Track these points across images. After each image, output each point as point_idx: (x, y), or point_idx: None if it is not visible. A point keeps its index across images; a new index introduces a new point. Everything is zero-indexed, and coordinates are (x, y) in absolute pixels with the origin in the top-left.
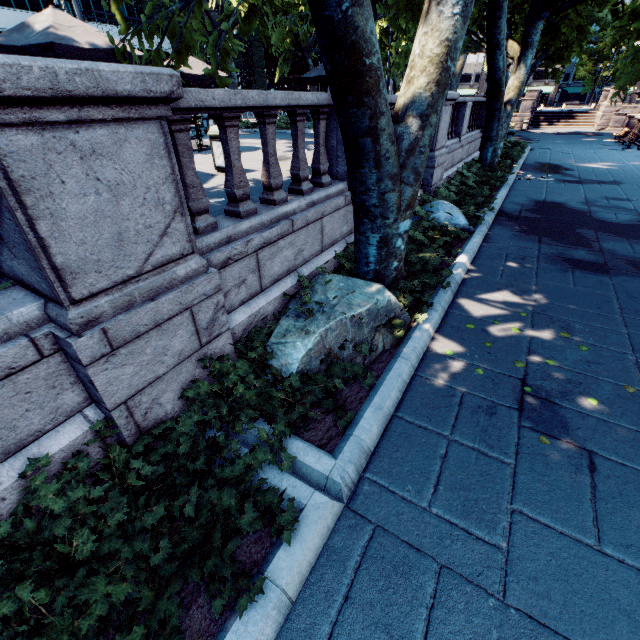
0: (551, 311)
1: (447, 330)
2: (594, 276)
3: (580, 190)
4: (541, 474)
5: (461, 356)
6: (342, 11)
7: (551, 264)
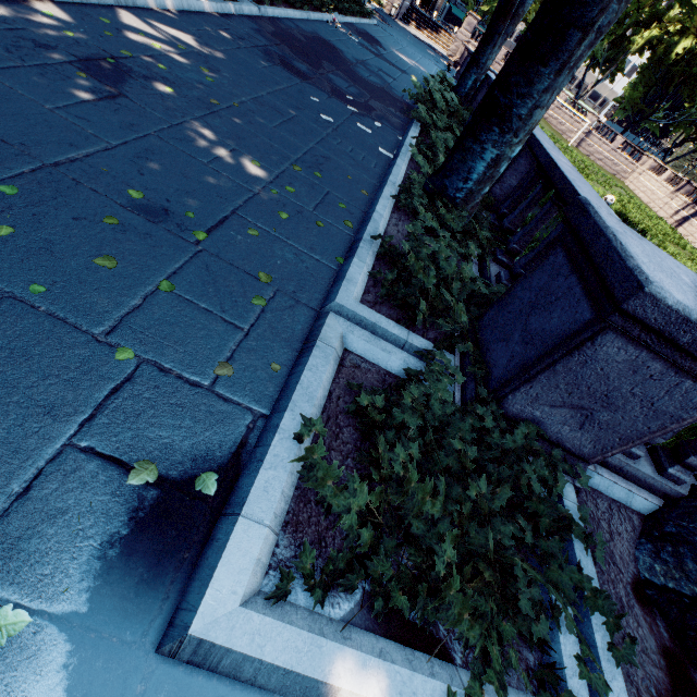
0: (215, 61)
1: (70, 8)
2: (290, 75)
3: (369, 56)
4: (48, 79)
5: (61, 21)
6: None
7: (264, 54)
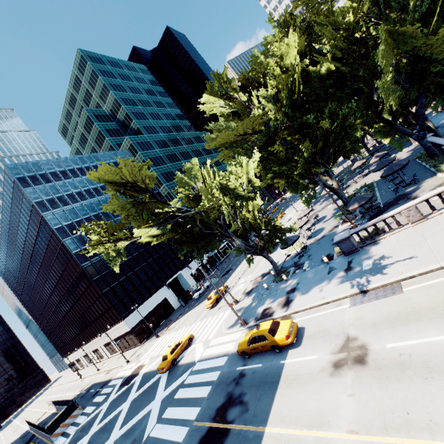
0: None
1: None
2: None
3: None
4: None
5: None
6: (429, 127)
7: None
